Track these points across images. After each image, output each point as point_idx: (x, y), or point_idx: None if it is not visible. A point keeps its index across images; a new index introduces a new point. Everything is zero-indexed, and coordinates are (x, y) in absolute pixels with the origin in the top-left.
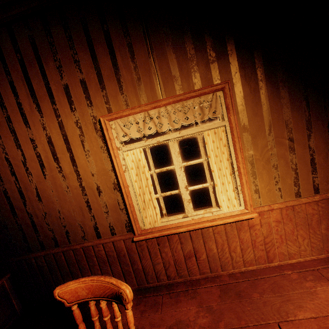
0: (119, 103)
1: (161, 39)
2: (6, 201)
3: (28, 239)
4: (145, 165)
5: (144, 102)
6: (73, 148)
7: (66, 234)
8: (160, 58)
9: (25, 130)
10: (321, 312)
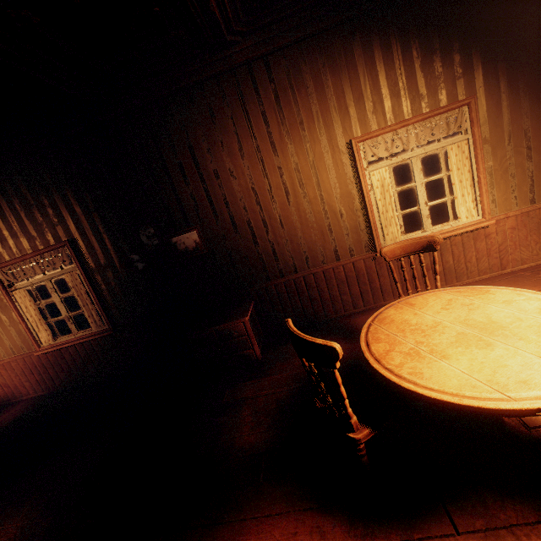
0: (366, 125)
1: (411, 60)
2: (249, 232)
3: (268, 268)
4: (389, 184)
5: (391, 122)
6: (318, 173)
7: (305, 259)
8: (408, 79)
9: (273, 159)
10: None
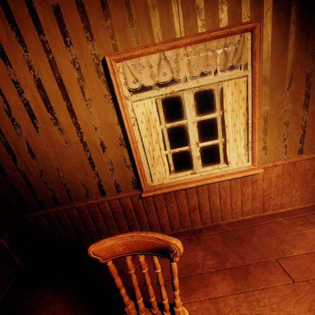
0: (127, 38)
1: None
2: None
3: (23, 199)
4: (156, 119)
5: (159, 39)
6: (70, 95)
7: (66, 192)
8: None
9: (4, 68)
10: (312, 249)
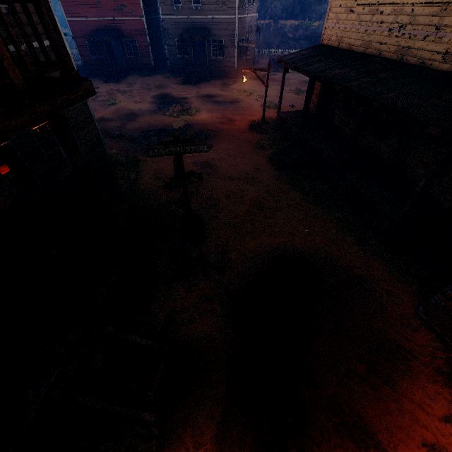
0: None
1: None
2: None
3: None
4: None
5: None
6: None
7: None
8: None
9: None
10: None
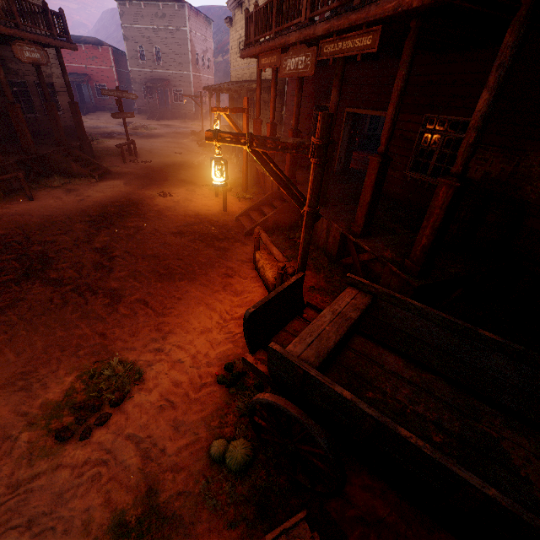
0: None
1: None
2: None
3: None
4: None
5: None
6: None
7: None
8: None
9: None
10: None
